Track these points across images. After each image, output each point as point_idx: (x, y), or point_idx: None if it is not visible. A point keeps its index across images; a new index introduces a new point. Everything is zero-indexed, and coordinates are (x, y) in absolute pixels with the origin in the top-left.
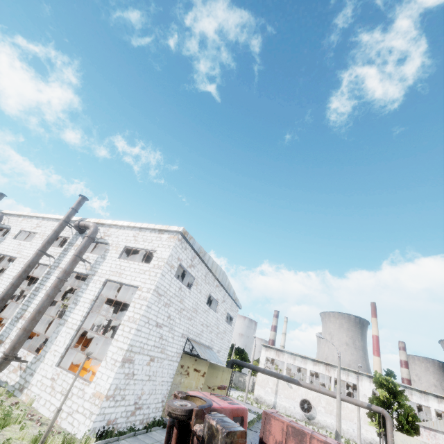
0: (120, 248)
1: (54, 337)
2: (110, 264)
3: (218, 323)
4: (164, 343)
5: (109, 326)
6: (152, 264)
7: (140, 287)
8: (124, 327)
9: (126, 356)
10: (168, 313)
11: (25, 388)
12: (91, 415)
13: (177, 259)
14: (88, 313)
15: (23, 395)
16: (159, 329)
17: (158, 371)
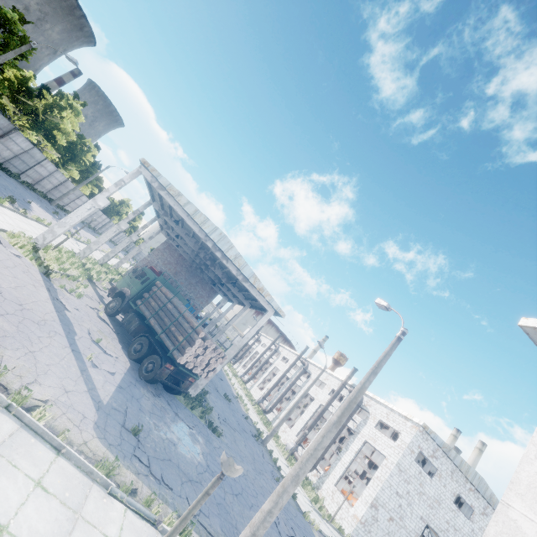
0: (376, 420)
1: (334, 466)
2: (369, 430)
3: (473, 536)
4: (402, 512)
5: (362, 476)
6: (397, 443)
7: (386, 457)
8: (374, 481)
9: (373, 502)
10: (407, 489)
11: (319, 489)
12: (352, 526)
13: (417, 446)
14: (353, 460)
15: (318, 493)
16: (399, 498)
17: (396, 533)
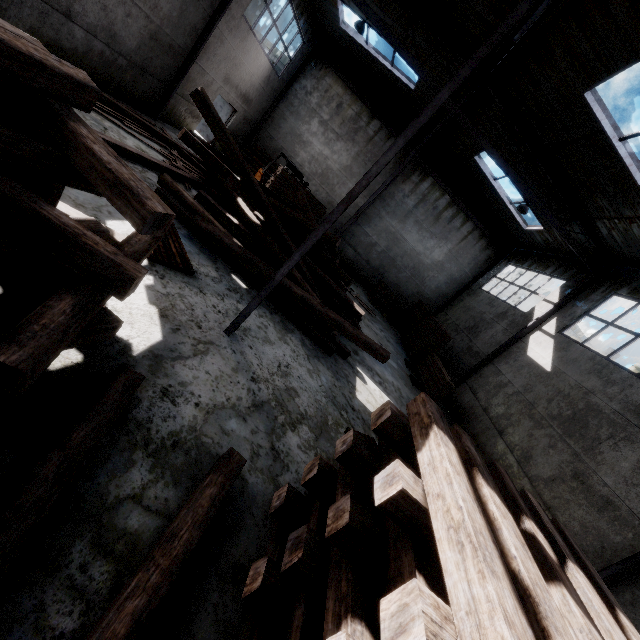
0: None
1: None
2: None
3: None
4: None
5: None
6: None
7: None
8: None
9: None
10: None
11: None
12: None
13: None
14: None
15: None
16: None
17: None
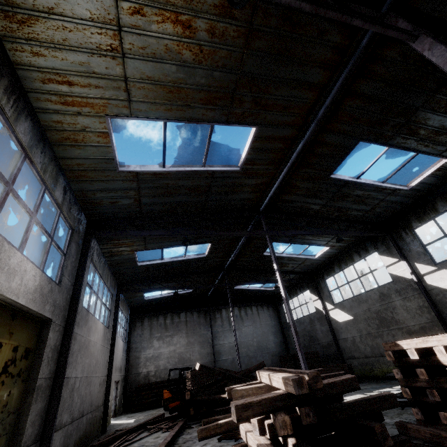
0: None
1: None
2: None
3: None
4: None
5: None
6: None
7: None
8: None
9: None
10: None
11: None
12: None
13: None
14: None
15: None
16: None
17: None
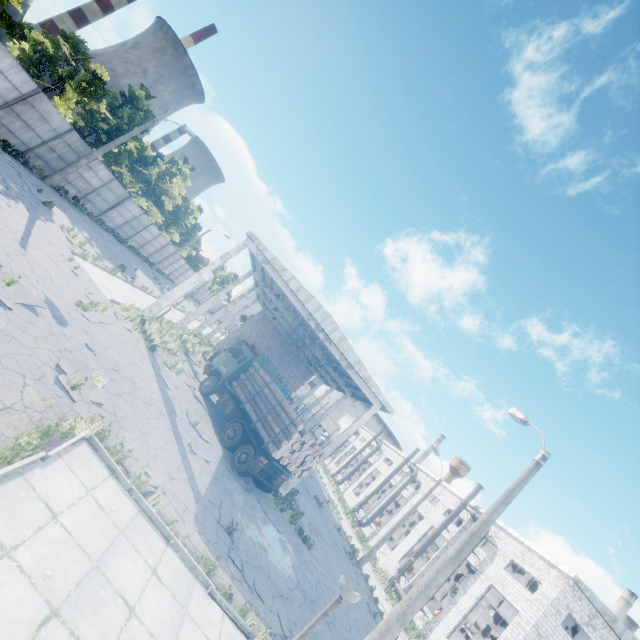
0: (507, 559)
1: (447, 610)
2: (496, 571)
3: None
4: None
5: (485, 633)
6: (535, 596)
7: (520, 613)
8: None
9: None
10: None
11: (425, 637)
12: None
13: (565, 606)
14: (473, 607)
15: None
16: None
17: None
